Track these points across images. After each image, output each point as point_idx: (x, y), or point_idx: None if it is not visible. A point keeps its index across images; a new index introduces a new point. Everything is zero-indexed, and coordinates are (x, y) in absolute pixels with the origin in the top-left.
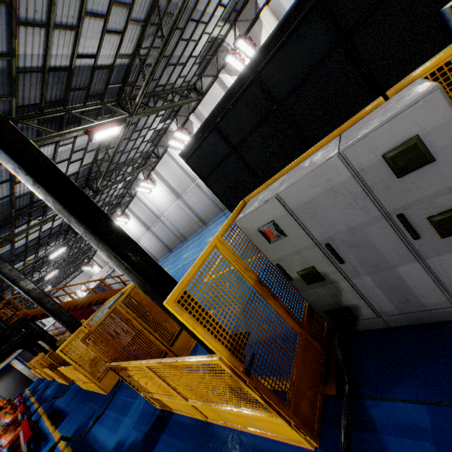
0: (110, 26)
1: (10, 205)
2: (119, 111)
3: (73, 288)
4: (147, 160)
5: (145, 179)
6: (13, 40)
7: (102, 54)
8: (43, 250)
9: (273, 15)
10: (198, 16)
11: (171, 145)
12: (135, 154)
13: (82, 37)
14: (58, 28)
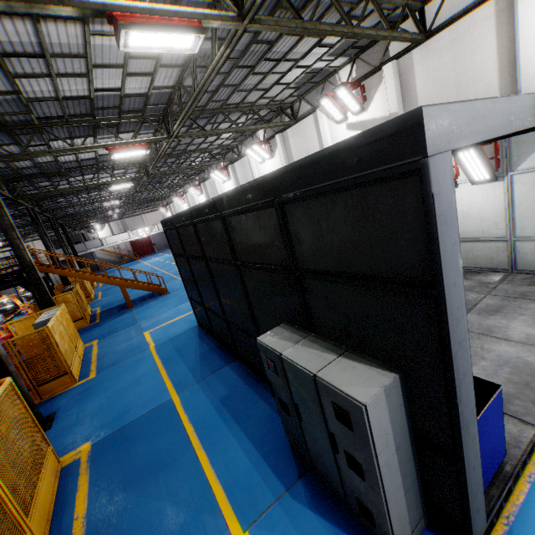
0: (133, 70)
1: (58, 165)
2: (158, 129)
3: (145, 220)
4: (223, 154)
5: (223, 167)
6: (15, 85)
7: (130, 86)
8: (107, 191)
9: (399, 75)
10: (280, 55)
11: (248, 154)
12: (209, 146)
13: (97, 78)
14: (63, 77)
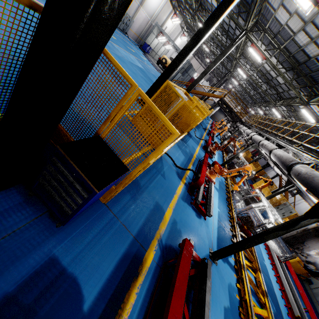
0: None
1: None
2: None
3: None
4: None
5: None
6: None
7: None
8: None
9: None
10: None
11: None
12: None
13: None
14: None
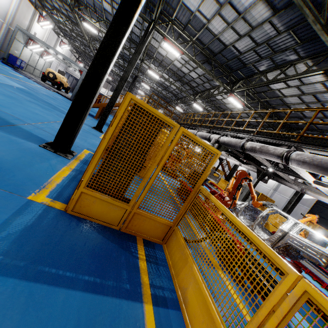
0: None
1: None
2: None
3: None
4: None
5: None
6: None
7: None
8: None
9: None
10: None
11: None
12: None
13: None
14: None
